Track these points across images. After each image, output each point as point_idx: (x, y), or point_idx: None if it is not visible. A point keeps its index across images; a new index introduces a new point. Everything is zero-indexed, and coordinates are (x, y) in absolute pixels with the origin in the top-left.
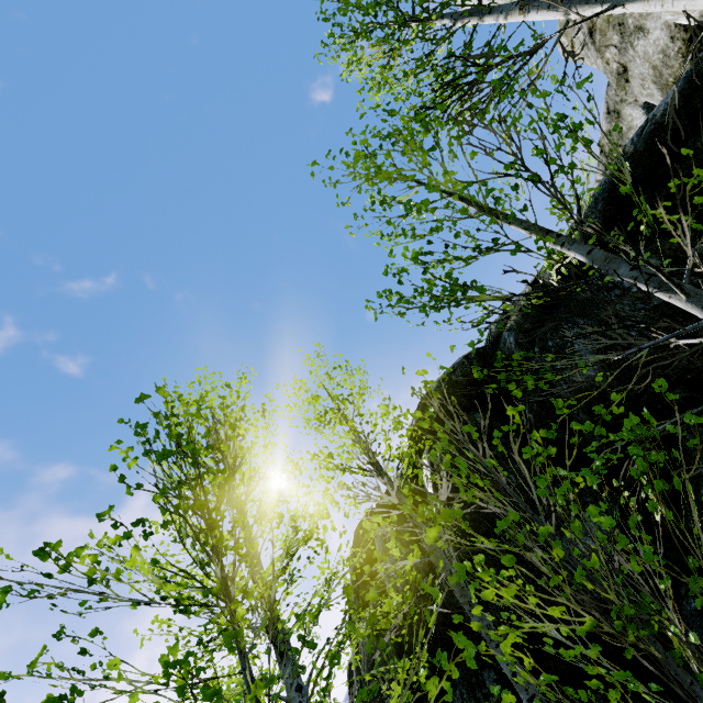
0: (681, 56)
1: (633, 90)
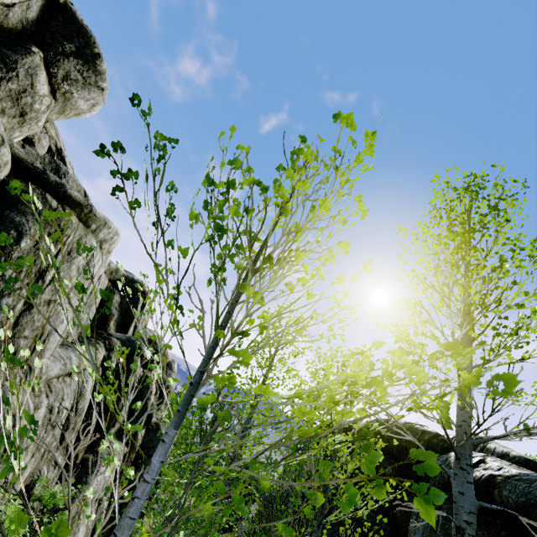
0: None
1: None
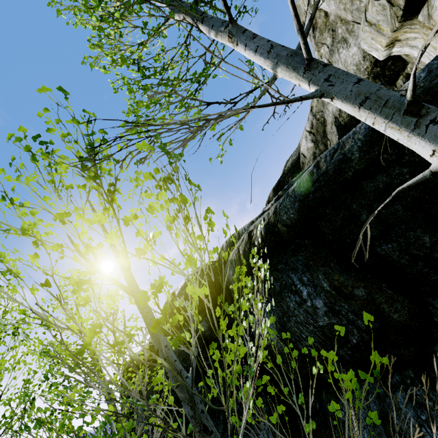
0: (367, 73)
1: None
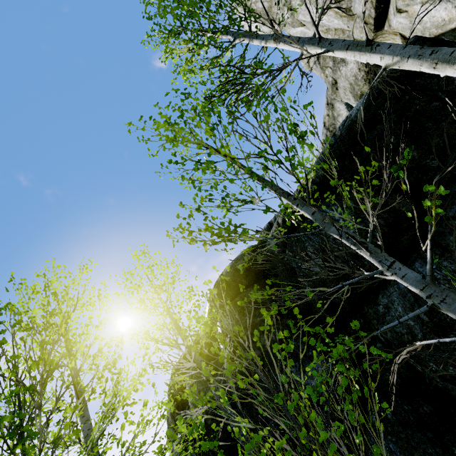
0: (364, 80)
1: (340, 95)
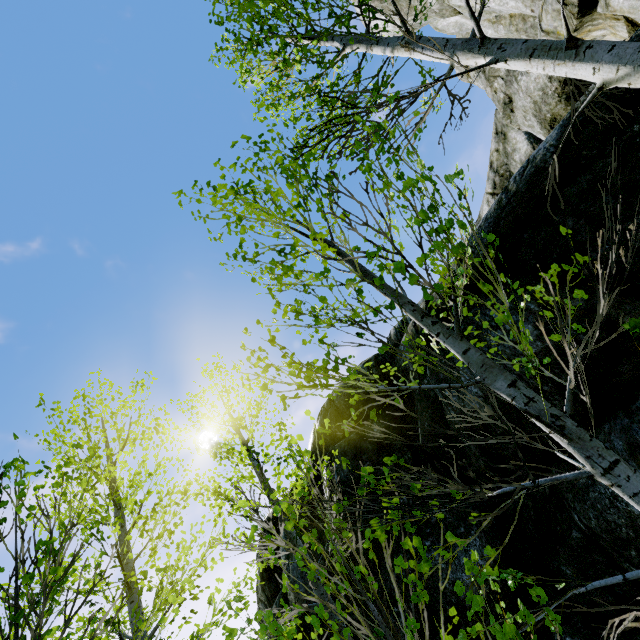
0: (557, 96)
1: (517, 120)
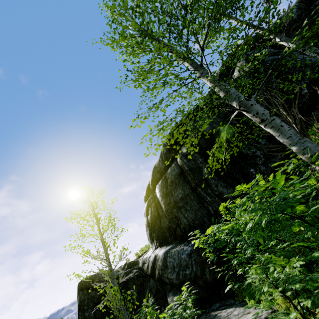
0: None
1: None
